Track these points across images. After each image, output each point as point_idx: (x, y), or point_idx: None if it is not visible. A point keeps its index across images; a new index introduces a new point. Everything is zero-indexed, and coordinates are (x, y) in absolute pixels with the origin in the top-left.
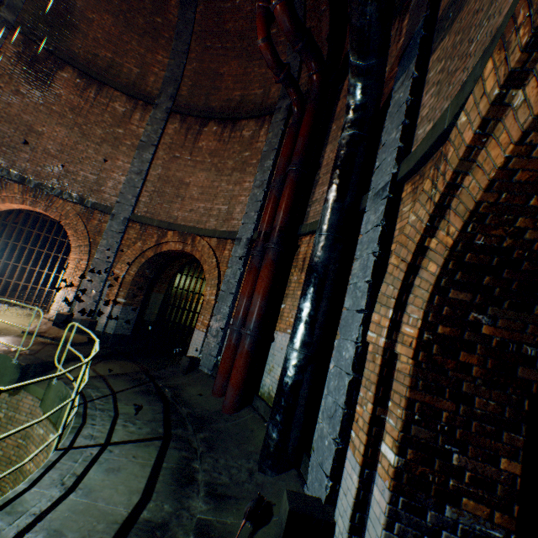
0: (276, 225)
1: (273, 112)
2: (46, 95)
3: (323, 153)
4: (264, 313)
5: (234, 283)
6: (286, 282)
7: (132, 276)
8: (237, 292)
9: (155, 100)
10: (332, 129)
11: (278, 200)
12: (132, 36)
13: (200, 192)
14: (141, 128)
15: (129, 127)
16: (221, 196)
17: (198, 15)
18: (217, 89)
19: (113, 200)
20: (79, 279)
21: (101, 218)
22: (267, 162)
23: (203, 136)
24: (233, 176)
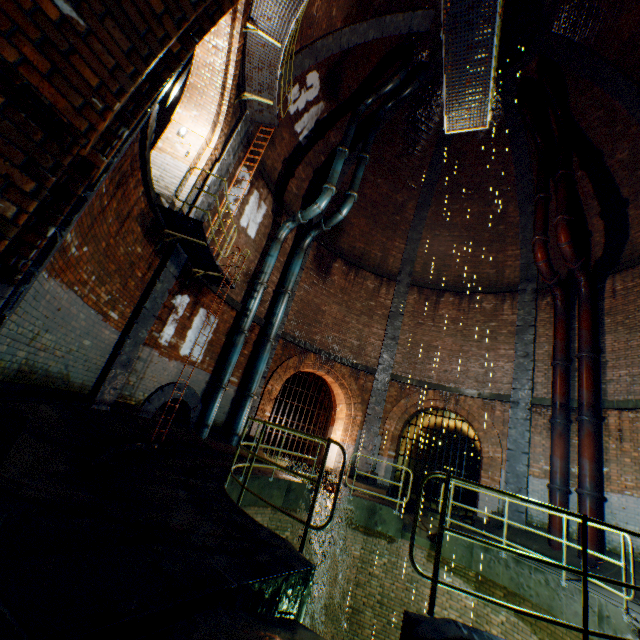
0: (585, 401)
1: (514, 291)
2: (326, 282)
3: (601, 339)
4: (596, 475)
5: (525, 443)
6: (599, 448)
7: (398, 431)
8: (528, 451)
9: (395, 276)
10: (605, 321)
11: (565, 375)
12: (377, 230)
13: (450, 355)
14: (387, 299)
15: (378, 299)
16: (474, 359)
17: (429, 213)
18: (446, 266)
19: (373, 361)
20: (355, 433)
21: (365, 378)
22: (526, 336)
23: (440, 305)
24: (482, 342)
